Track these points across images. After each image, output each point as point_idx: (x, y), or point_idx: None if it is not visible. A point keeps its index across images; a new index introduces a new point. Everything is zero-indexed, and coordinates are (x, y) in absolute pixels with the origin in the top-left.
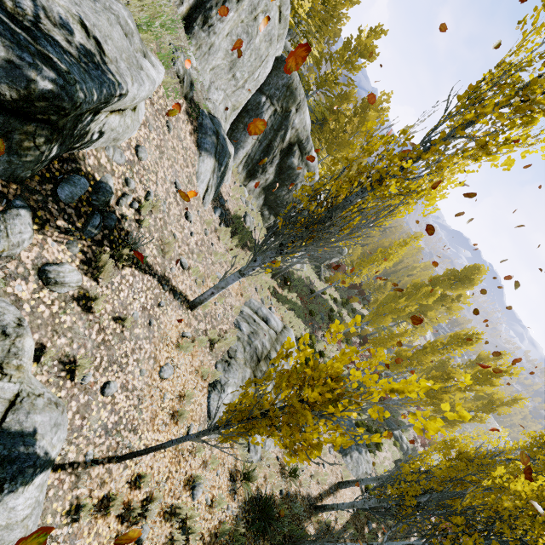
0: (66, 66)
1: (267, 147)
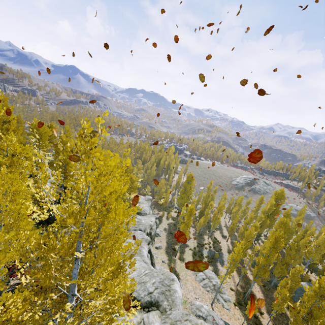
0: (226, 323)
1: None
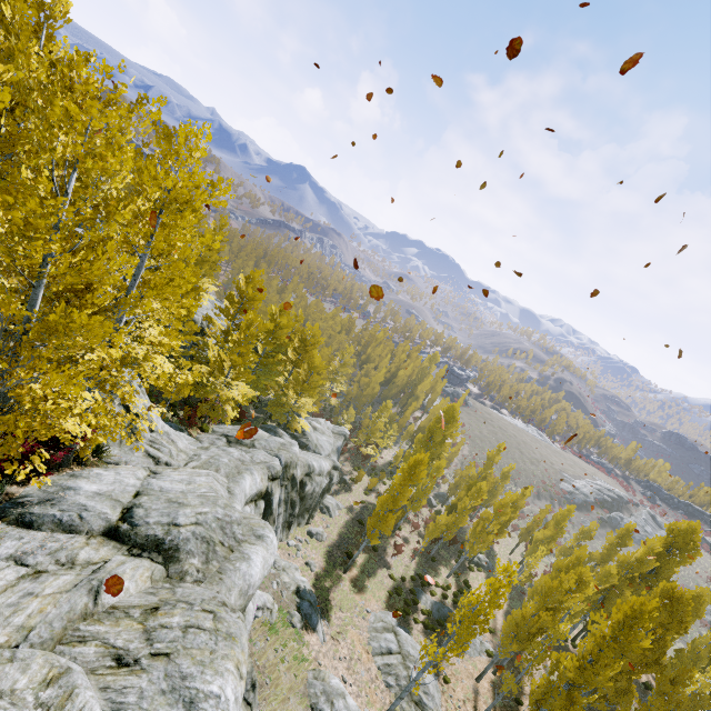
0: None
1: (290, 504)
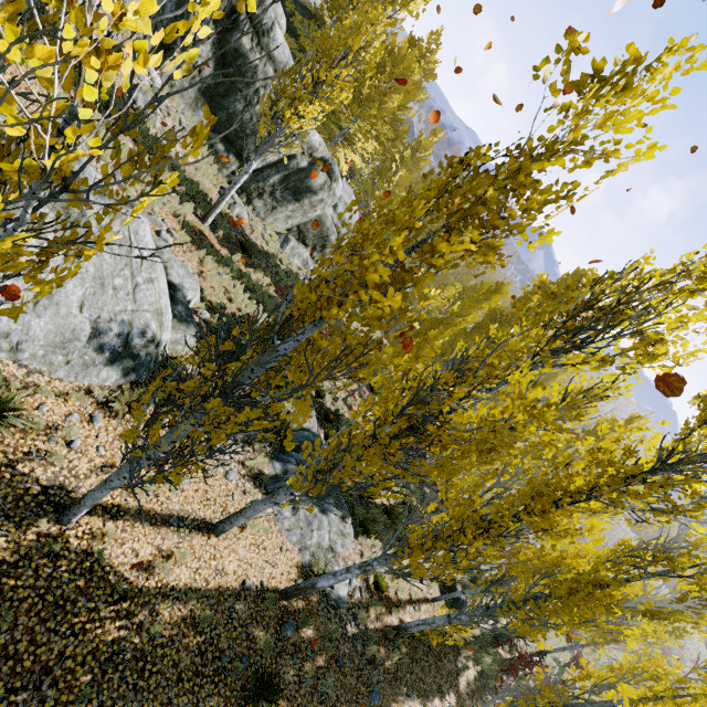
0: None
1: None
